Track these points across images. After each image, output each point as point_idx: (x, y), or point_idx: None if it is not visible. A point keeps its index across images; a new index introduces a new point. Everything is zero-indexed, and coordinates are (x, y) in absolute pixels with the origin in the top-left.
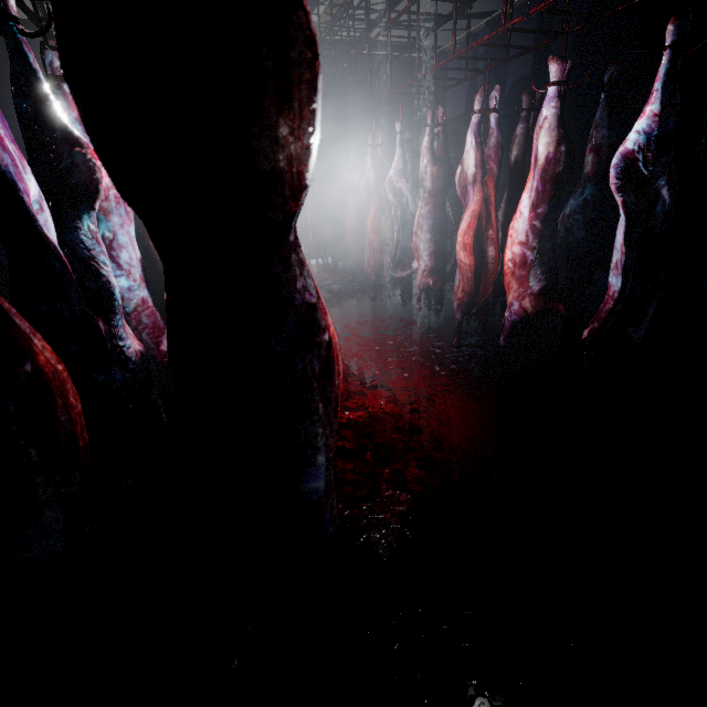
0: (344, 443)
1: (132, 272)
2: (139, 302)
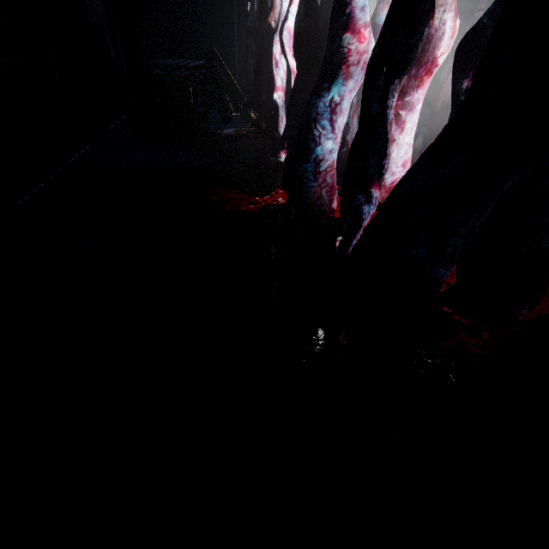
0: (459, 318)
1: (336, 137)
2: (329, 164)
